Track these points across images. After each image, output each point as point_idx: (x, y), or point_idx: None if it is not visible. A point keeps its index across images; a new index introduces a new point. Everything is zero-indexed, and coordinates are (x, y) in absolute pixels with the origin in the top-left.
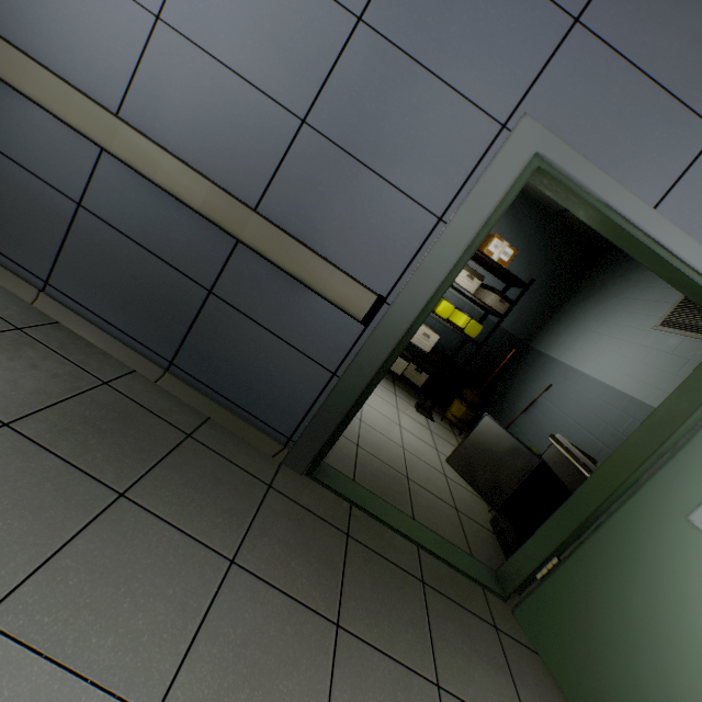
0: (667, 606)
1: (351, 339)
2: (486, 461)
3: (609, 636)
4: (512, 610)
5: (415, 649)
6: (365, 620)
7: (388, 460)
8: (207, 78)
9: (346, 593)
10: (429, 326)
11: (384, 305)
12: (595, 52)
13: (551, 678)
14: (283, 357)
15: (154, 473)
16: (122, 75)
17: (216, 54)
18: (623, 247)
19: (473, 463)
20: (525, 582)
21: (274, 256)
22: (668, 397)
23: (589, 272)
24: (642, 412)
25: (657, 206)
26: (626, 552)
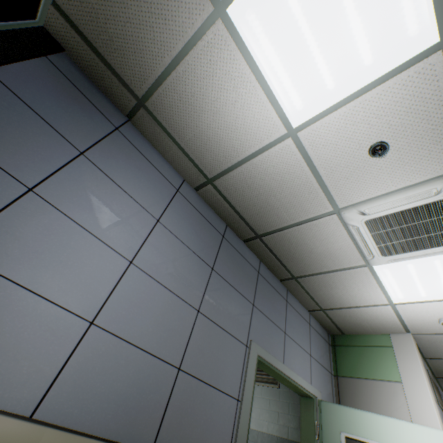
0: None
1: None
2: None
3: None
4: None
5: None
6: None
7: None
8: (124, 357)
9: None
10: None
11: None
12: (259, 313)
13: None
14: None
15: None
16: (47, 373)
17: (131, 339)
18: (275, 377)
19: None
20: None
21: None
22: (301, 439)
23: None
24: (268, 440)
25: (283, 362)
26: None
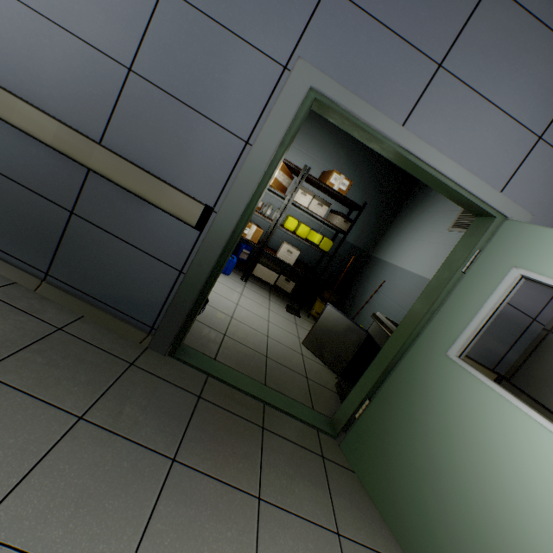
0: (435, 420)
1: (191, 243)
2: (330, 339)
3: (399, 450)
4: (339, 444)
5: (243, 474)
6: (202, 455)
7: (251, 344)
8: (47, 37)
9: (187, 438)
10: (295, 246)
11: (213, 213)
12: (344, 8)
13: (364, 489)
14: (138, 261)
15: (16, 356)
16: None
17: (52, 17)
18: (390, 158)
19: (321, 342)
20: (349, 422)
21: (118, 179)
22: (438, 270)
23: (409, 196)
24: None
25: (405, 124)
26: (410, 386)
